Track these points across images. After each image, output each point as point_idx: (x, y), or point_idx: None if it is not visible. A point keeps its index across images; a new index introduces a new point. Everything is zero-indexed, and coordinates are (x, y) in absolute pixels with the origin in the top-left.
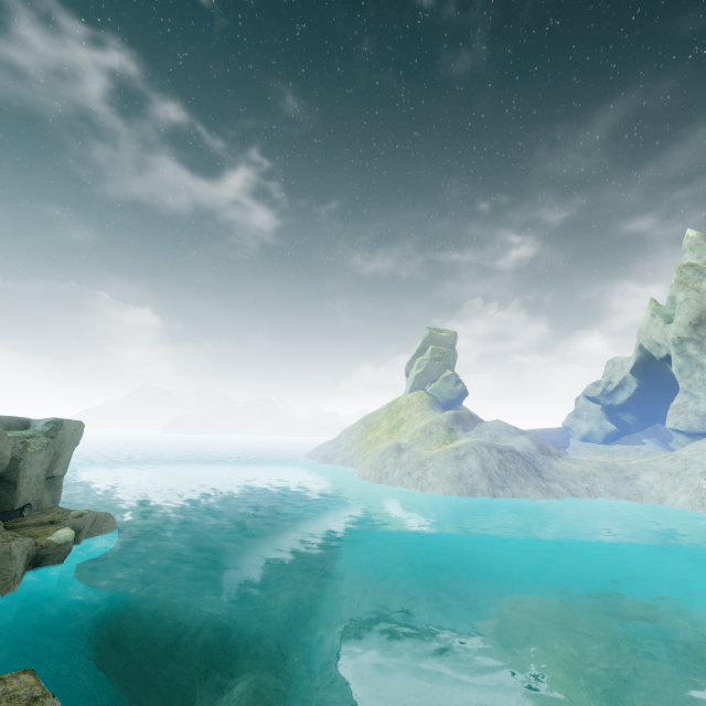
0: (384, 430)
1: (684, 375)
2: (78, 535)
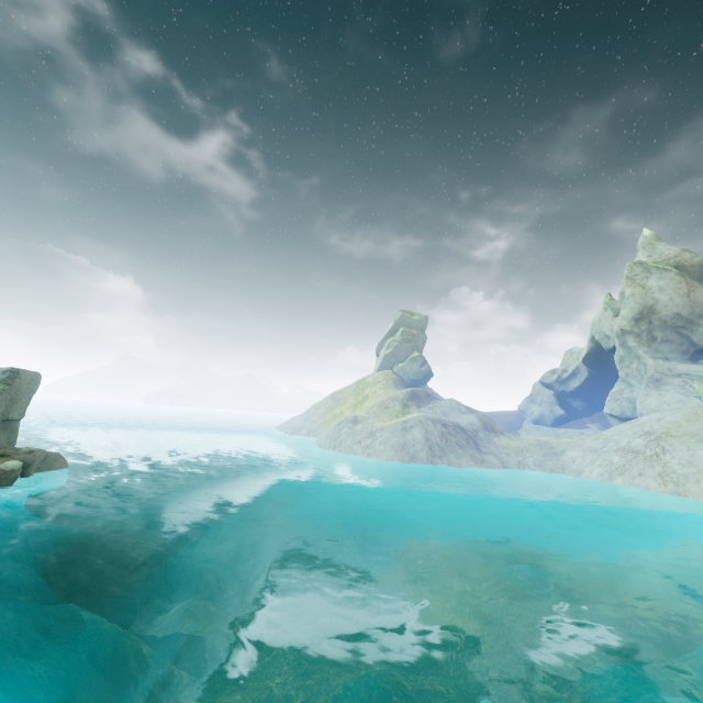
0: (349, 405)
1: (624, 365)
2: (28, 469)
